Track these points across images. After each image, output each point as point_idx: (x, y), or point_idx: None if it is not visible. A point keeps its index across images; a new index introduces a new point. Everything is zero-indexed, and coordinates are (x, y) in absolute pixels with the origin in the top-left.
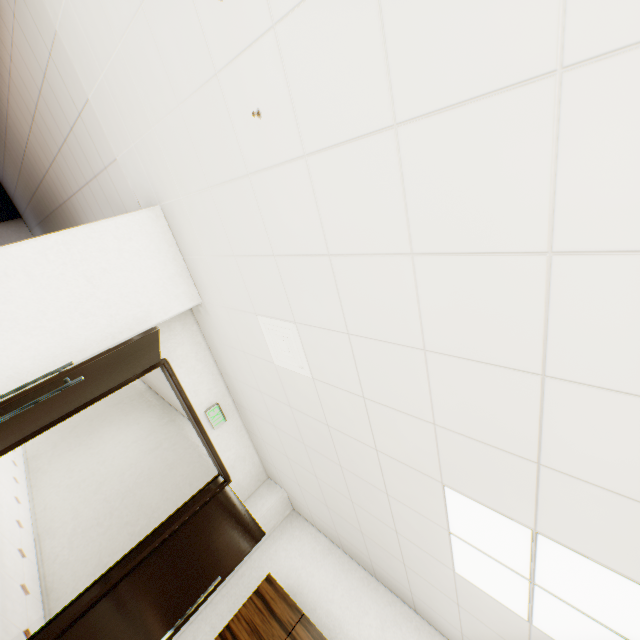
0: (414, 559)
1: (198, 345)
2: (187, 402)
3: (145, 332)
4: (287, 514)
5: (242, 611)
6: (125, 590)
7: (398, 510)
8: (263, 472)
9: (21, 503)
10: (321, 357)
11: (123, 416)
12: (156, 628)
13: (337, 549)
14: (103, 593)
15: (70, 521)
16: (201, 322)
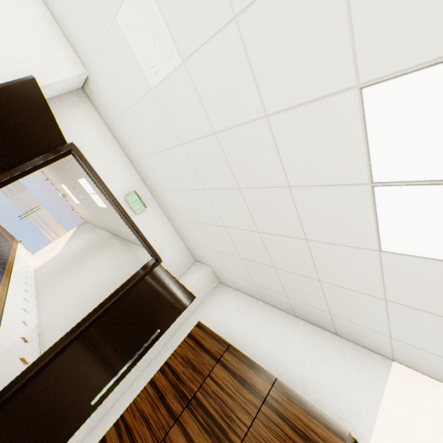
0: (329, 266)
1: (104, 135)
2: (104, 187)
3: (19, 79)
4: (215, 286)
5: (177, 351)
6: (81, 345)
7: (304, 203)
8: (190, 256)
9: (29, 312)
10: (178, 1)
11: (97, 254)
12: (109, 371)
13: (258, 302)
14: (62, 348)
15: (62, 319)
16: (99, 107)
